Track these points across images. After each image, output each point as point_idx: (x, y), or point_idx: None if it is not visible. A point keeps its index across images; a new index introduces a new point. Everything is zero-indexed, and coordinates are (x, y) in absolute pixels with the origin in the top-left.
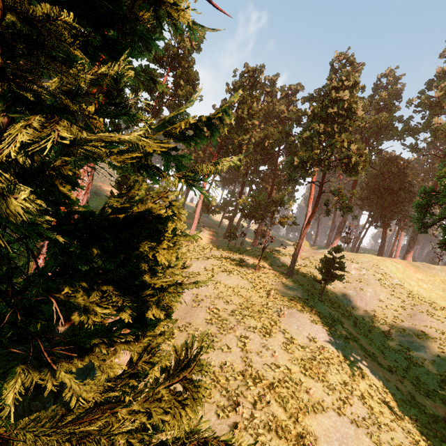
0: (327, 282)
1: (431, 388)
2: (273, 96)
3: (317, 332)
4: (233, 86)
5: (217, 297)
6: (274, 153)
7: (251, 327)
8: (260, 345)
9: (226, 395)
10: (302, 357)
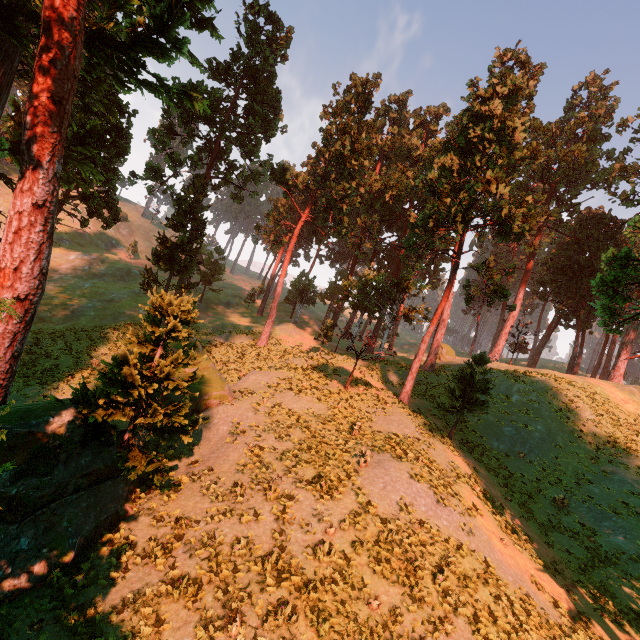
0: (459, 412)
1: (626, 606)
2: (402, 125)
3: (417, 495)
4: (332, 108)
5: (266, 429)
6: (403, 212)
7: (303, 482)
8: (311, 512)
9: (222, 598)
10: (377, 539)
